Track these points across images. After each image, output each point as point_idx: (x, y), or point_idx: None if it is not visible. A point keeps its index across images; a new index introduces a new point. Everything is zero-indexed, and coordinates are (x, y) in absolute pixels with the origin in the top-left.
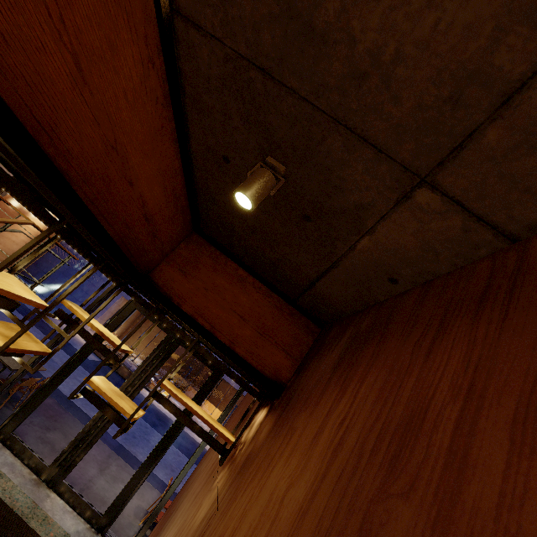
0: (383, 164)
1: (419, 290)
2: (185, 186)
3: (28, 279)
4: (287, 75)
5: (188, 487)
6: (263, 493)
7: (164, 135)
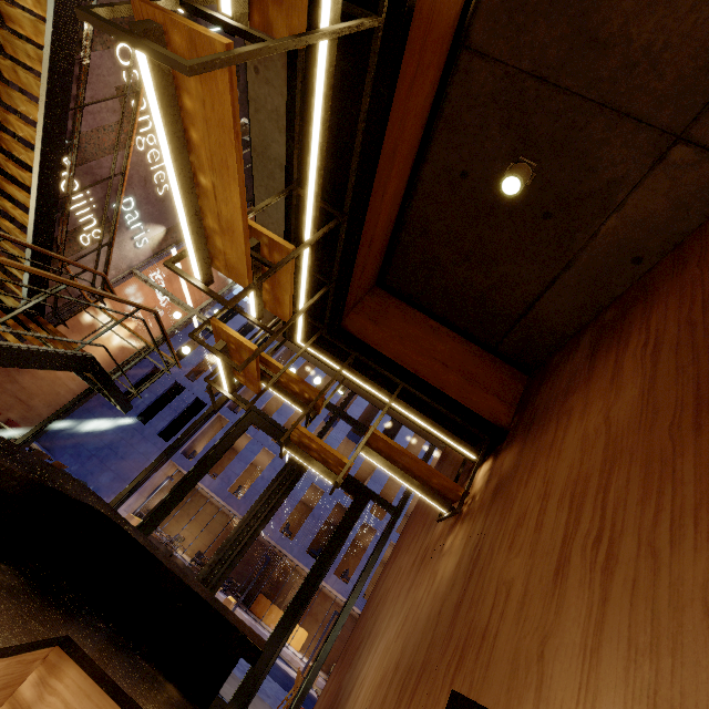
0: (642, 133)
1: (671, 254)
2: (394, 221)
3: (43, 443)
4: (563, 78)
5: (372, 613)
6: (566, 451)
7: (411, 156)
